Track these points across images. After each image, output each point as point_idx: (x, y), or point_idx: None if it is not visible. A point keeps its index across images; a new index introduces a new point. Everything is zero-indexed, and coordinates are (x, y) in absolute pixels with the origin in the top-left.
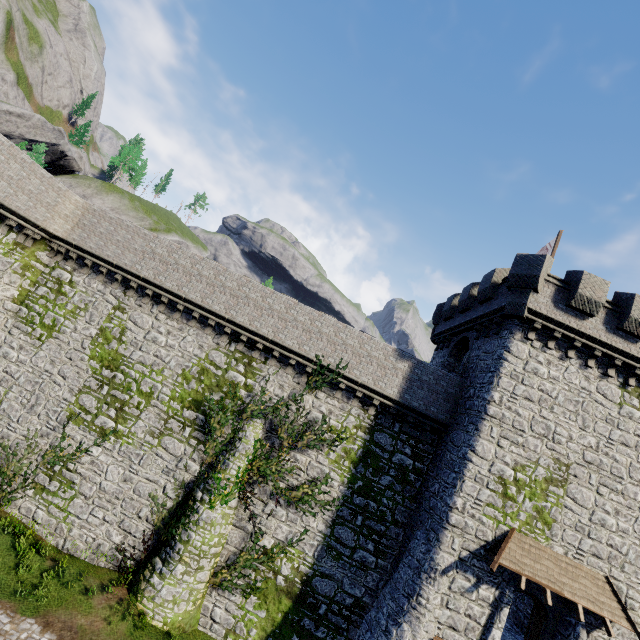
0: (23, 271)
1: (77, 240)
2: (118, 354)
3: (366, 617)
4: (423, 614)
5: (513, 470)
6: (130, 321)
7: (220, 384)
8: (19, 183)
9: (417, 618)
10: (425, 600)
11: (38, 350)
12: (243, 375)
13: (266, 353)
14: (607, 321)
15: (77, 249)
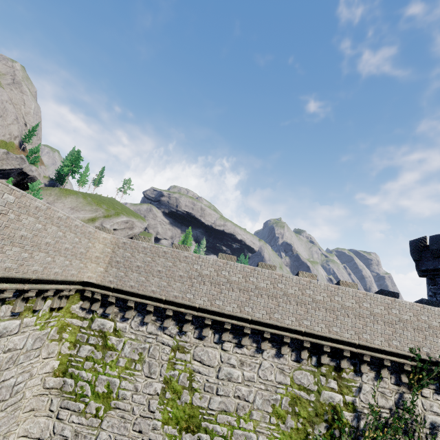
0: (59, 334)
1: (114, 282)
2: (194, 408)
3: None
4: None
5: None
6: (195, 361)
7: (318, 412)
8: (55, 246)
9: None
10: None
11: (98, 431)
12: (338, 392)
13: (351, 358)
14: None
15: (116, 292)
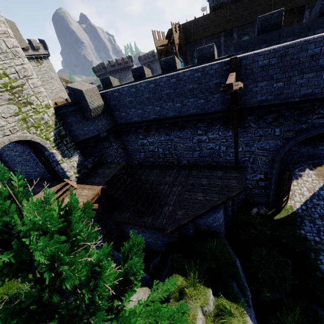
0: None
1: None
2: None
3: None
4: None
5: None
6: None
7: None
8: None
9: None
10: None
11: None
12: None
13: None
14: None
15: None
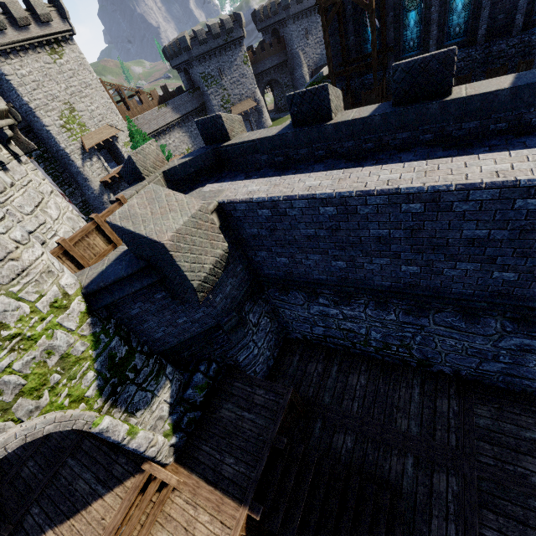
0: None
1: None
2: None
3: (87, 199)
4: (92, 180)
5: (61, 120)
6: None
7: None
8: None
9: (92, 182)
10: (89, 177)
11: None
12: None
13: None
14: (13, 26)
15: None
